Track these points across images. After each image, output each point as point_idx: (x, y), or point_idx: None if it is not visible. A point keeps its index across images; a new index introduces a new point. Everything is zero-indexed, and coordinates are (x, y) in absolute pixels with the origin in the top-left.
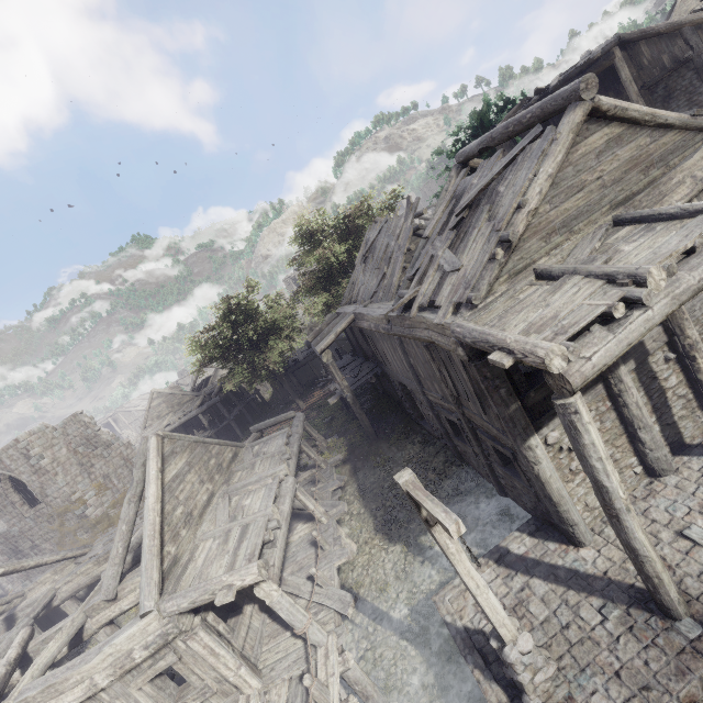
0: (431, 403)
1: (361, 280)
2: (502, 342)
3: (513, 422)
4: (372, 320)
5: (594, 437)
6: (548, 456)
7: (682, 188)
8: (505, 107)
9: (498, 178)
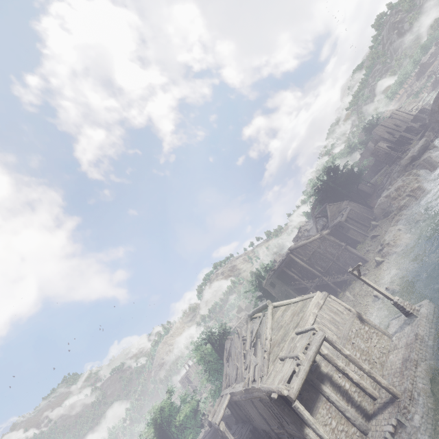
0: (277, 435)
1: (229, 372)
2: (272, 389)
3: (295, 423)
4: (238, 394)
5: (307, 415)
6: (316, 437)
7: (311, 316)
8: (266, 269)
9: (259, 328)
